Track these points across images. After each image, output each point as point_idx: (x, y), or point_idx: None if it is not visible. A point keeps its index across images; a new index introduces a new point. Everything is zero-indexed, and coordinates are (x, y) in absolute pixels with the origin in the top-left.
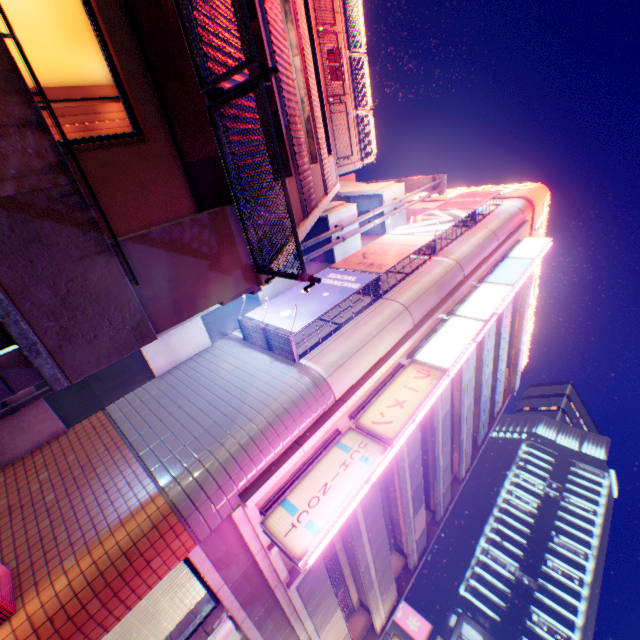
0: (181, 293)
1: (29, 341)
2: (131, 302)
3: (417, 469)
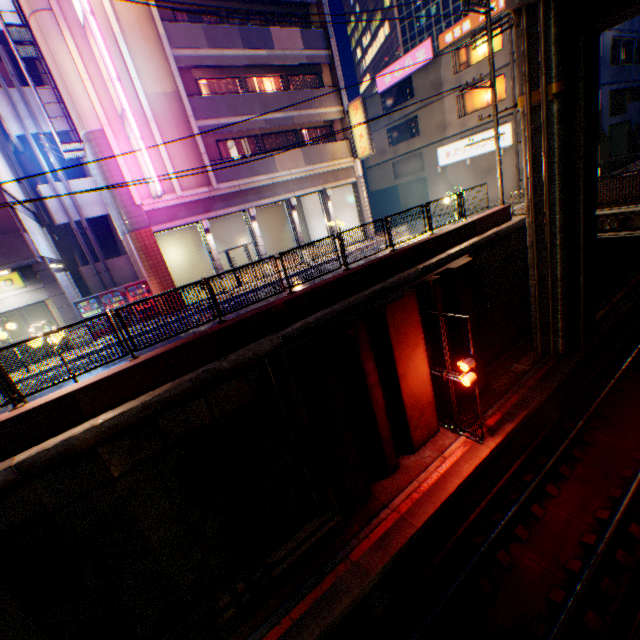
0: (4, 221)
1: (20, 264)
2: (6, 239)
3: (223, 35)
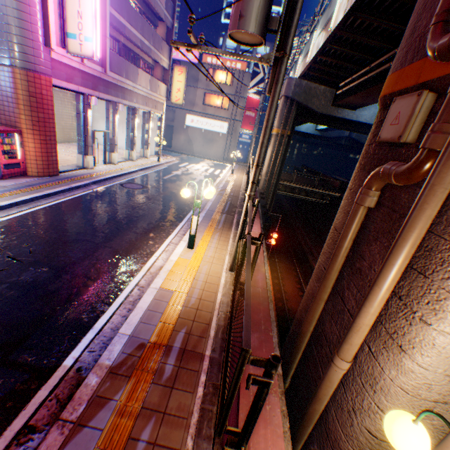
0: None
1: None
2: None
3: None
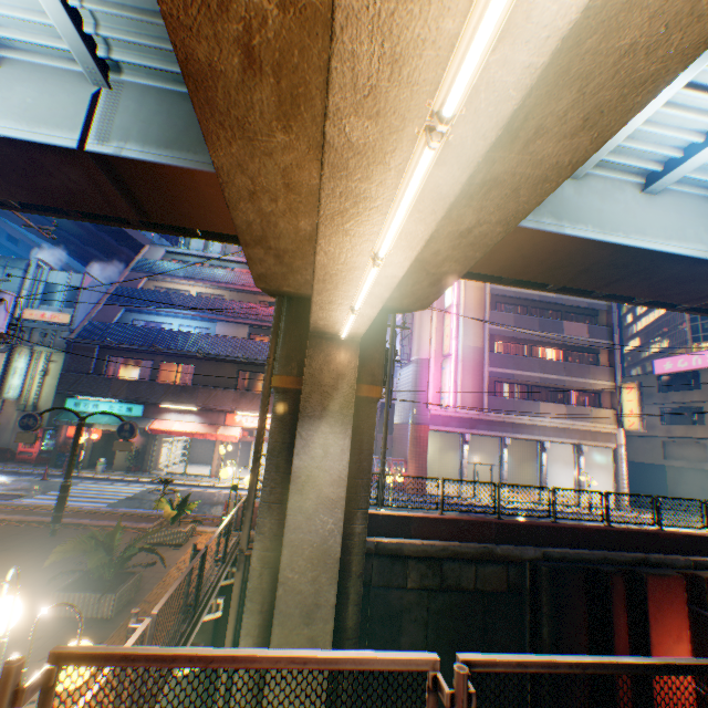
0: None
1: None
2: None
3: (526, 321)
